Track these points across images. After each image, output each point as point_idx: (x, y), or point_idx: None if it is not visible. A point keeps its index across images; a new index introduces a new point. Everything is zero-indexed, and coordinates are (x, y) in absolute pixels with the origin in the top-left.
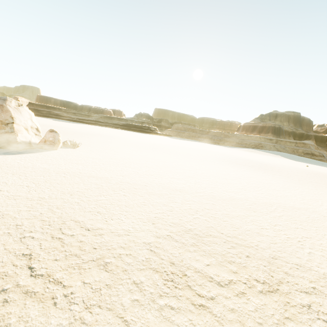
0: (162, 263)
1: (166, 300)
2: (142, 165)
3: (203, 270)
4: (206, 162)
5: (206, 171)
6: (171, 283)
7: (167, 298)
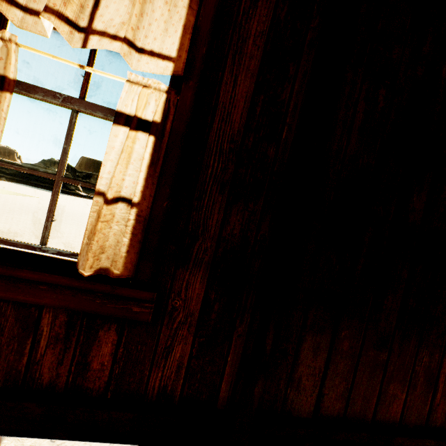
0: None
1: None
2: (9, 234)
3: None
4: None
5: None
6: None
7: None
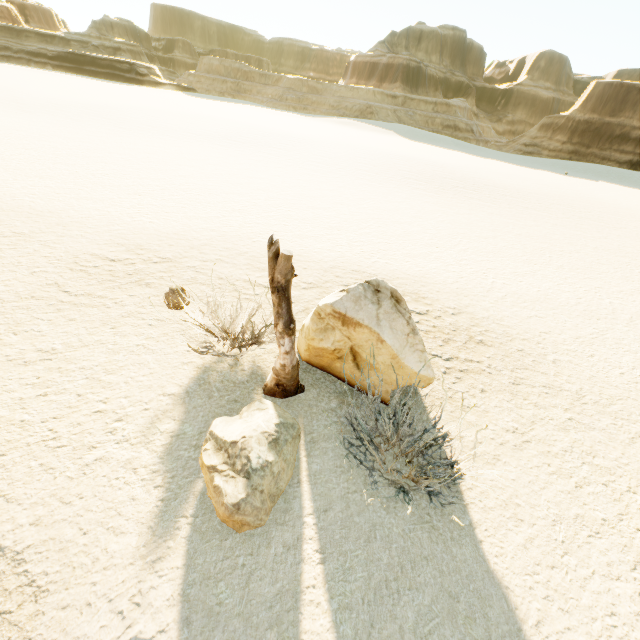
0: None
1: None
2: None
3: None
4: (144, 135)
5: (97, 144)
6: None
7: None
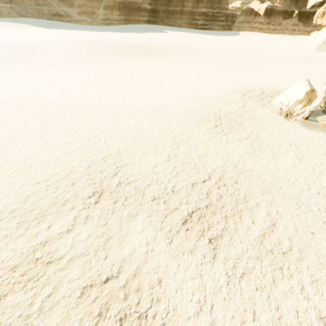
0: (4, 282)
1: (39, 298)
2: None
3: (49, 236)
4: None
5: None
6: (32, 282)
7: (38, 296)
